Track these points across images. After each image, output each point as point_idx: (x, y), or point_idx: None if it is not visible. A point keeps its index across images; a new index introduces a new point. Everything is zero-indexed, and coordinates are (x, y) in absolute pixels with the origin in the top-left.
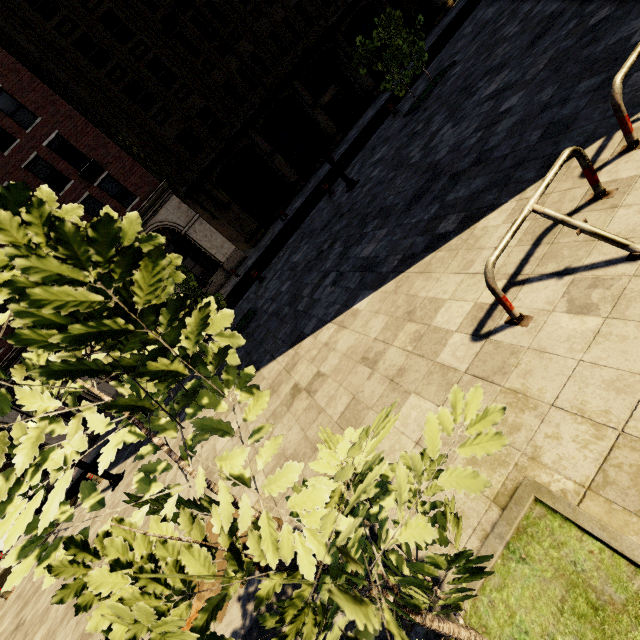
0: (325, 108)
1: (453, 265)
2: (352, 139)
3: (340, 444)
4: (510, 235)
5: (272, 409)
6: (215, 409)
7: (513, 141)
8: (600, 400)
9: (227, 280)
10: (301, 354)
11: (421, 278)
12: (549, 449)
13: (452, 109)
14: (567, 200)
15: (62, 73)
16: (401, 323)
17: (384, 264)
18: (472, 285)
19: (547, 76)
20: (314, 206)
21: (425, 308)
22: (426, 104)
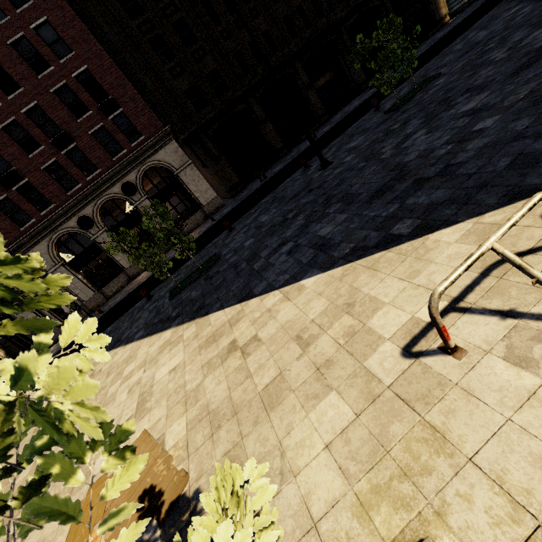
0: (318, 90)
1: (399, 270)
2: (335, 122)
3: (222, 525)
4: (463, 269)
5: (209, 357)
6: (65, 482)
7: (481, 162)
8: (523, 475)
9: (204, 221)
10: (246, 312)
11: (367, 273)
12: (458, 510)
13: (429, 117)
14: (524, 237)
15: (100, 17)
16: (339, 313)
17: (337, 248)
18: (413, 296)
19: (525, 106)
20: (290, 175)
21: (364, 305)
22: (406, 106)
